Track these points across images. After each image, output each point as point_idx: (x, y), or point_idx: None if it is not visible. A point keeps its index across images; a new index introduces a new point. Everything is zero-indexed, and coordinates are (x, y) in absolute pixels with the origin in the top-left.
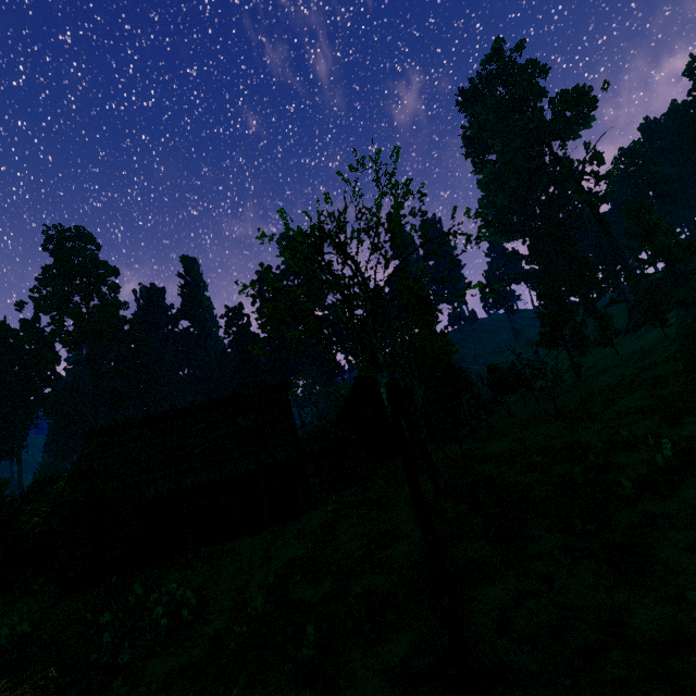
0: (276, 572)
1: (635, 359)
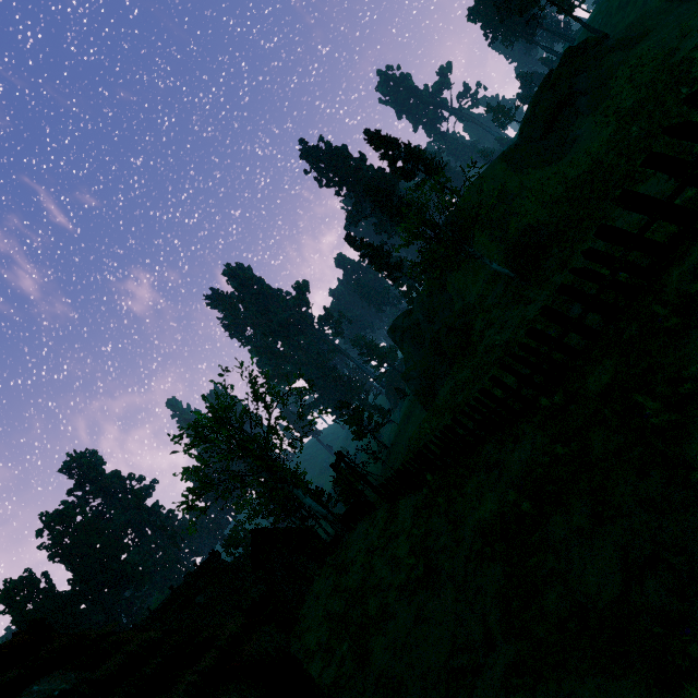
0: (325, 609)
1: (406, 420)
